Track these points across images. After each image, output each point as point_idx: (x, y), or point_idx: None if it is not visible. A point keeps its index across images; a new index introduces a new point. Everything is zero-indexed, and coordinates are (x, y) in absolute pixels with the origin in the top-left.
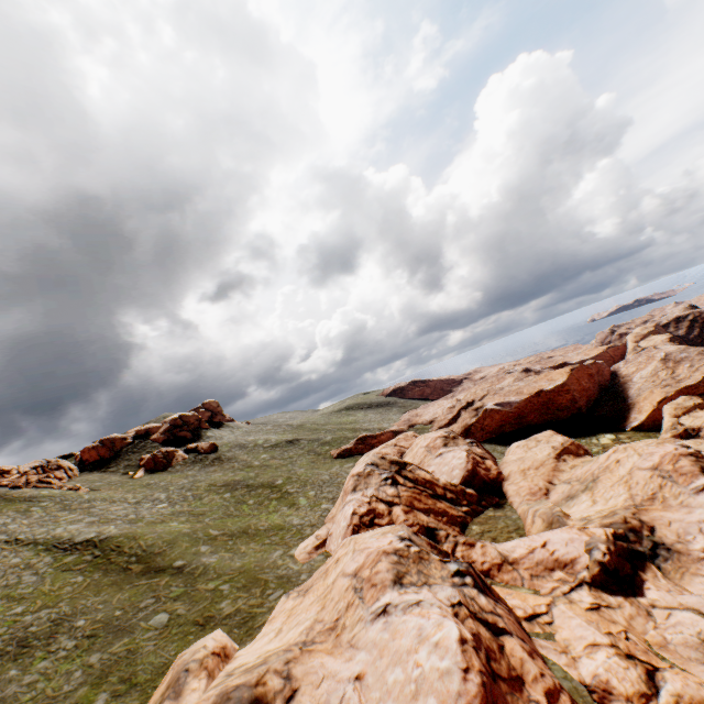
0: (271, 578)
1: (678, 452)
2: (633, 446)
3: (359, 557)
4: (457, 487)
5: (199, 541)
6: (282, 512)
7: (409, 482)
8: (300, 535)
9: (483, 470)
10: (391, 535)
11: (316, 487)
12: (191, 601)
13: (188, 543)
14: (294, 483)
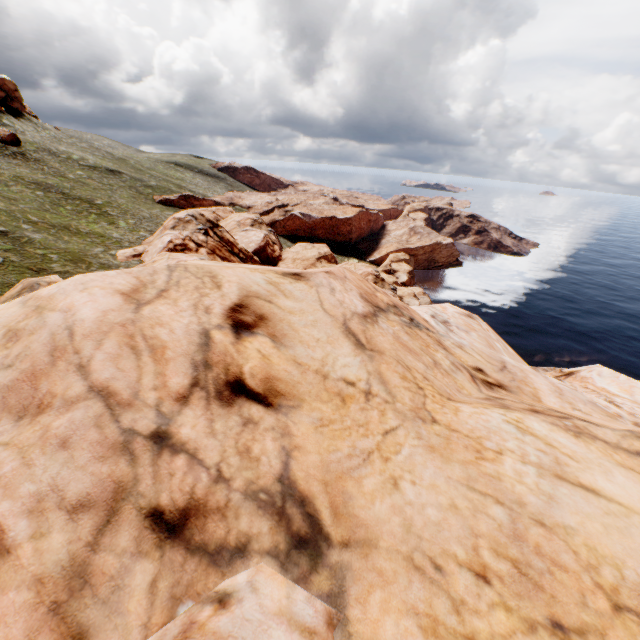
0: (94, 262)
1: (371, 273)
2: (356, 264)
3: (172, 261)
4: (249, 254)
5: (19, 220)
6: (102, 225)
7: (217, 238)
8: (120, 245)
9: (271, 250)
10: (196, 257)
11: (136, 219)
12: (23, 256)
13: (8, 218)
14: (114, 208)
